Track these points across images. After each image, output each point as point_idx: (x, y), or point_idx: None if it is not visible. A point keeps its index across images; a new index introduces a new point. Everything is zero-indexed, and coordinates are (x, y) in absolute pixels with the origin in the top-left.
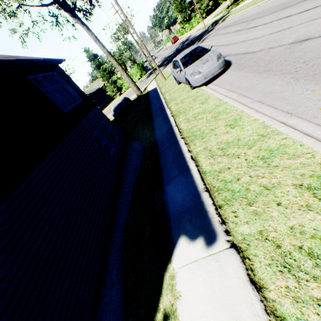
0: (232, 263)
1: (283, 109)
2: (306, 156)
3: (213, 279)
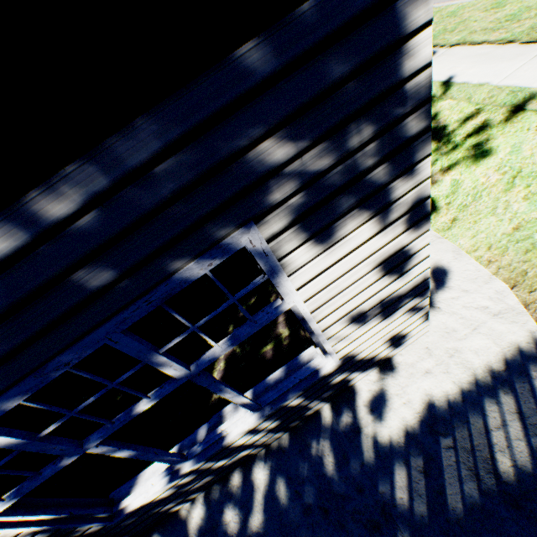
0: (457, 50)
1: (445, 2)
2: (482, 3)
3: (447, 60)
